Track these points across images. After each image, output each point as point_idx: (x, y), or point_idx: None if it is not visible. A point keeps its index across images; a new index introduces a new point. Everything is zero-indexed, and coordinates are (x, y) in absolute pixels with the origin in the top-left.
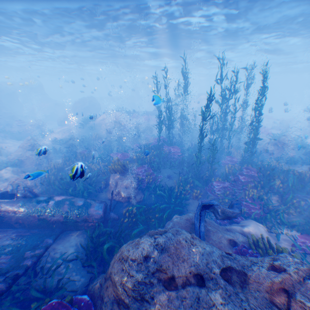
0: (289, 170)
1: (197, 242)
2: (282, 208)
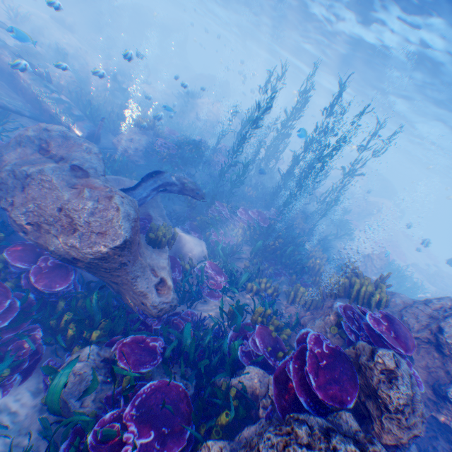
0: (301, 247)
1: (94, 156)
2: (249, 264)
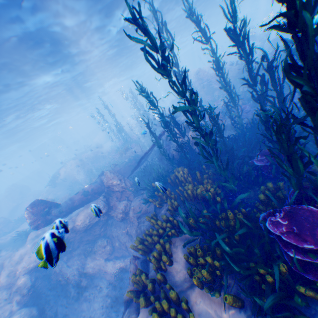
0: None
1: None
2: None
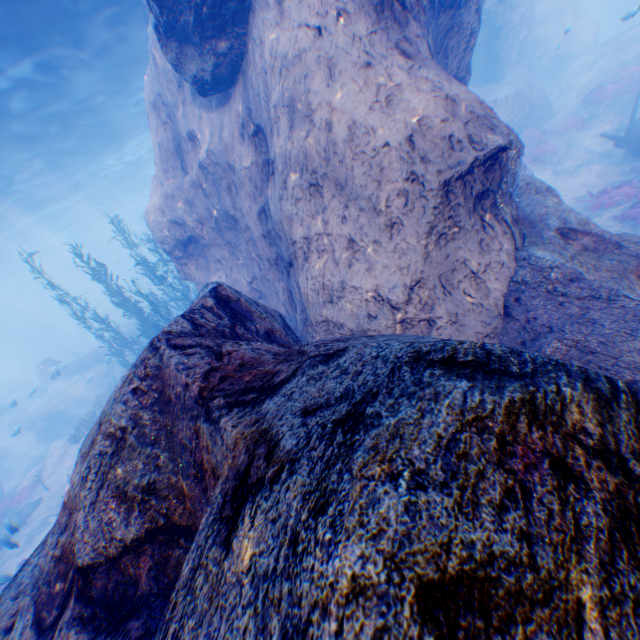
0: None
1: None
2: None
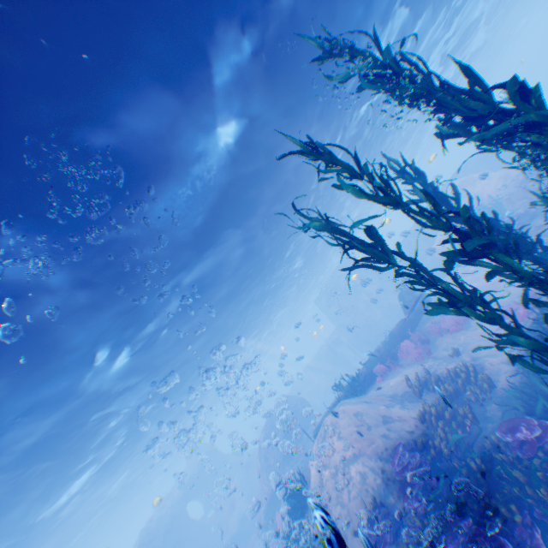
0: None
1: None
2: None
